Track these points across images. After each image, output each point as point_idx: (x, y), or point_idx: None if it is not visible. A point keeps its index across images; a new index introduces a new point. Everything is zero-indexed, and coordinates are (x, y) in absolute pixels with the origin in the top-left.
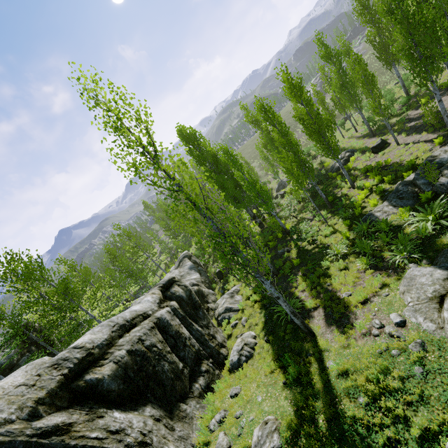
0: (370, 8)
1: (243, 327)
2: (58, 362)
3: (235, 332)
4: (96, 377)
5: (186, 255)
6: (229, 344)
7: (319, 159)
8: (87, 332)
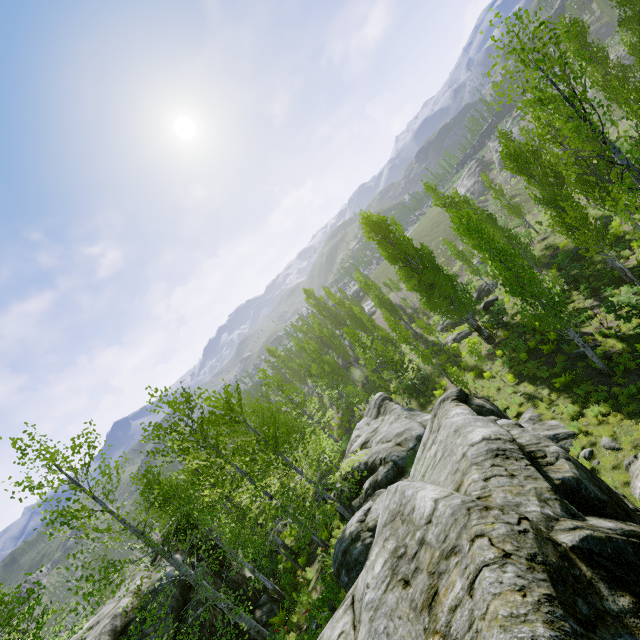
0: (590, 45)
1: (618, 451)
2: (497, 453)
3: (605, 462)
4: (569, 476)
5: (385, 397)
6: (608, 480)
7: (539, 245)
8: (467, 429)
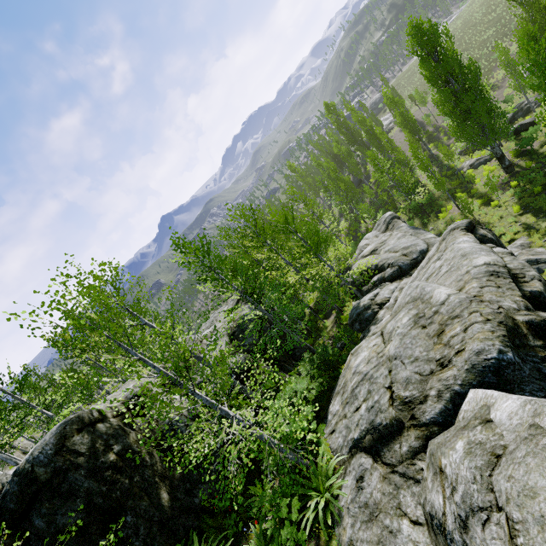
0: None
1: None
2: (492, 274)
3: None
4: (535, 290)
5: (394, 216)
6: None
7: None
8: (473, 256)
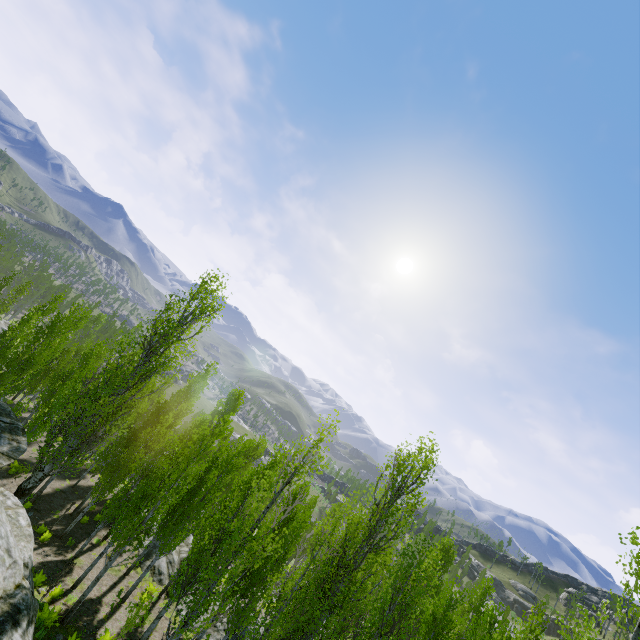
0: None
1: None
2: None
3: None
4: None
5: None
6: None
7: None
8: None
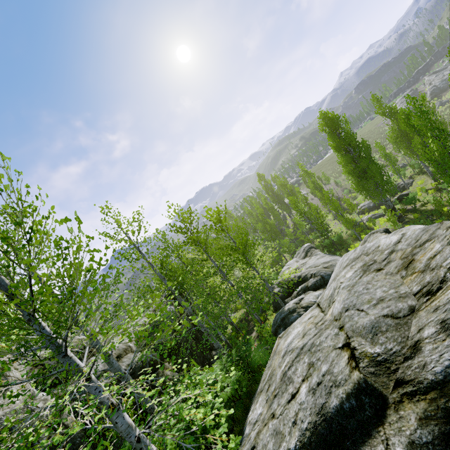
0: None
1: None
2: None
3: None
4: None
5: (312, 246)
6: None
7: None
8: (408, 227)
